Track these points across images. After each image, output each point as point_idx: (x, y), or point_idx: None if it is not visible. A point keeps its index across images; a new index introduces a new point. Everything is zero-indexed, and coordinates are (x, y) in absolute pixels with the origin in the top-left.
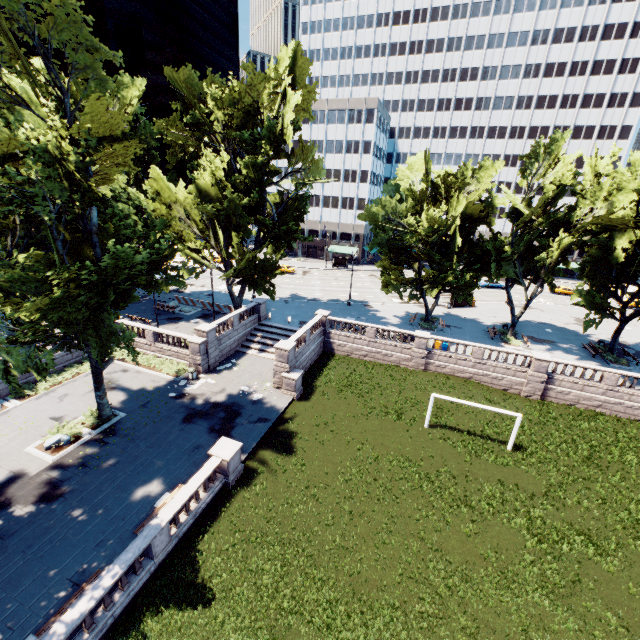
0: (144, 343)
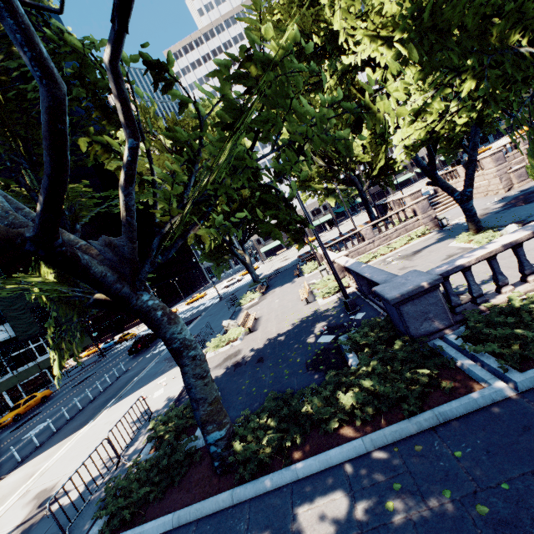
0: (365, 245)
